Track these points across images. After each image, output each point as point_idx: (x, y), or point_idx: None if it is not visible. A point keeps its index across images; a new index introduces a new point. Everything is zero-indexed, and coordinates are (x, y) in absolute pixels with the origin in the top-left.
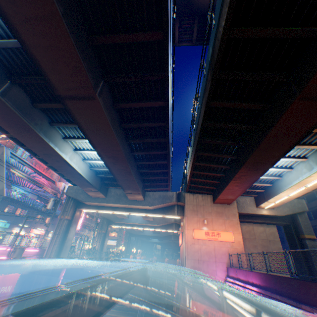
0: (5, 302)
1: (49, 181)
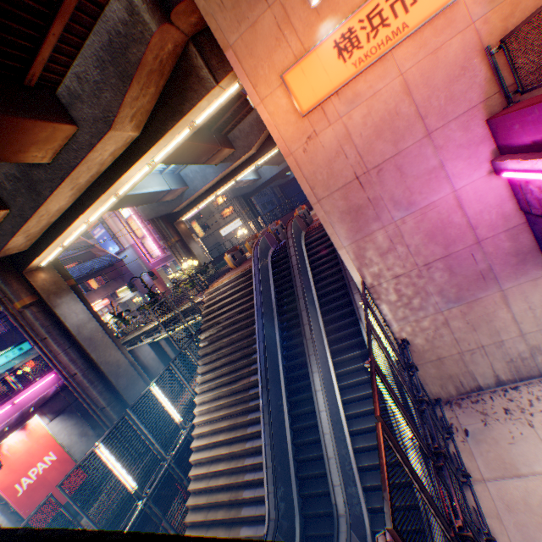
0: (69, 469)
1: None
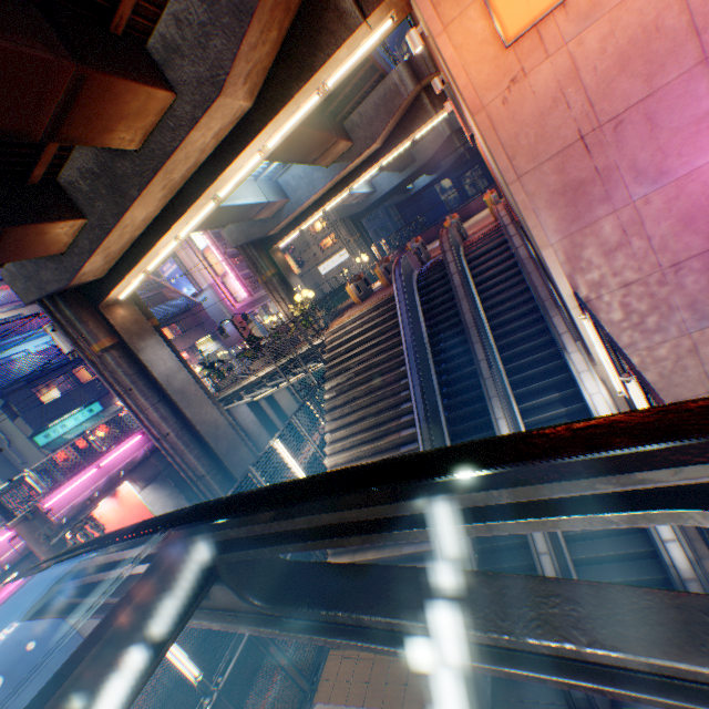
0: None
1: None
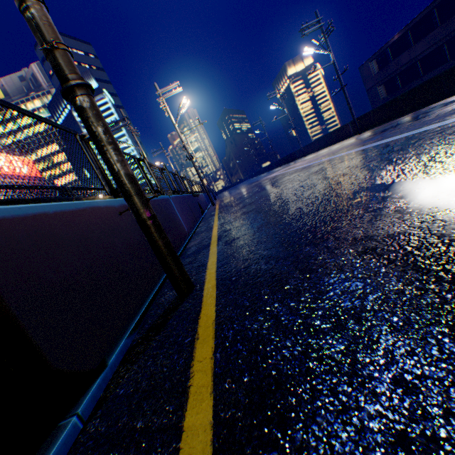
0: None
1: None
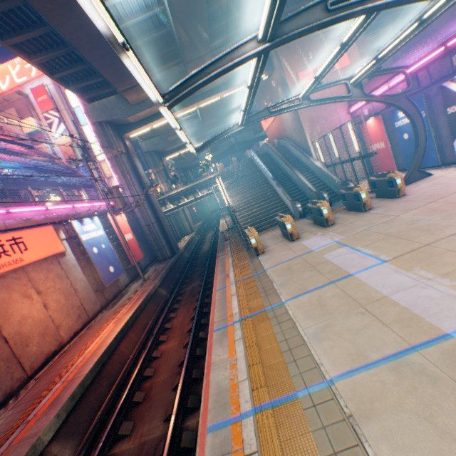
0: (137, 247)
1: (24, 147)
